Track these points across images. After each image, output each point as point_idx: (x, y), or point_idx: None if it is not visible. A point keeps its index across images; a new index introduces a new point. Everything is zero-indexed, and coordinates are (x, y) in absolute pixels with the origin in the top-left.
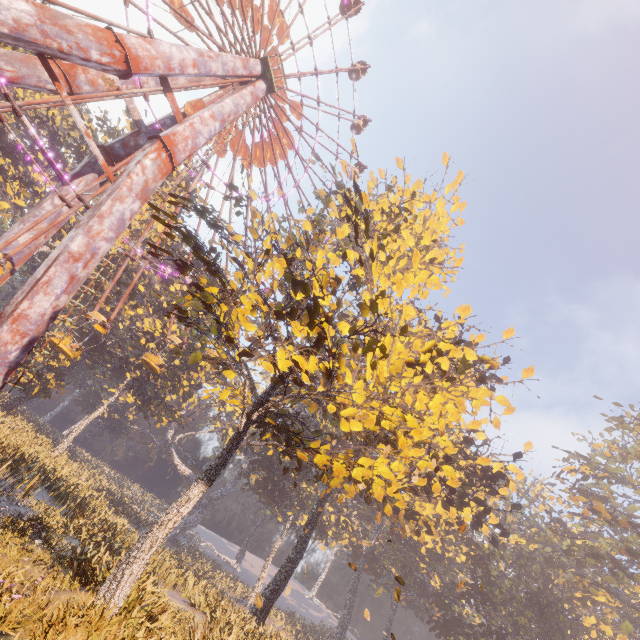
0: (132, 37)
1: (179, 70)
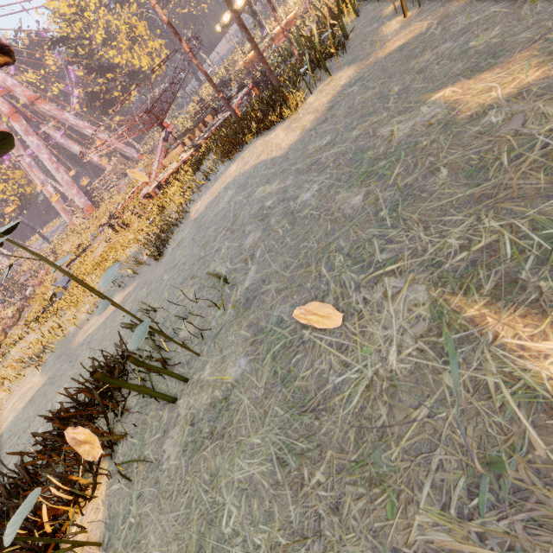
0: (3, 110)
1: None
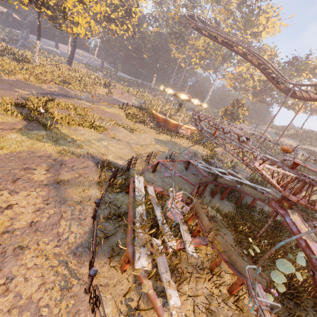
0: None
1: None
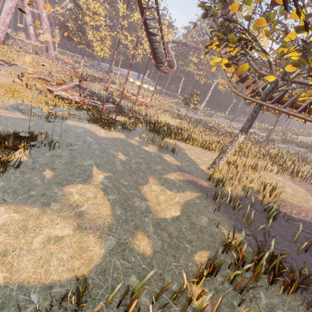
0: None
1: None
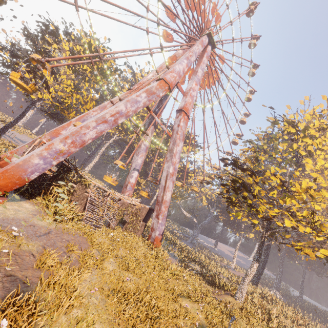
0: (168, 75)
1: (182, 73)
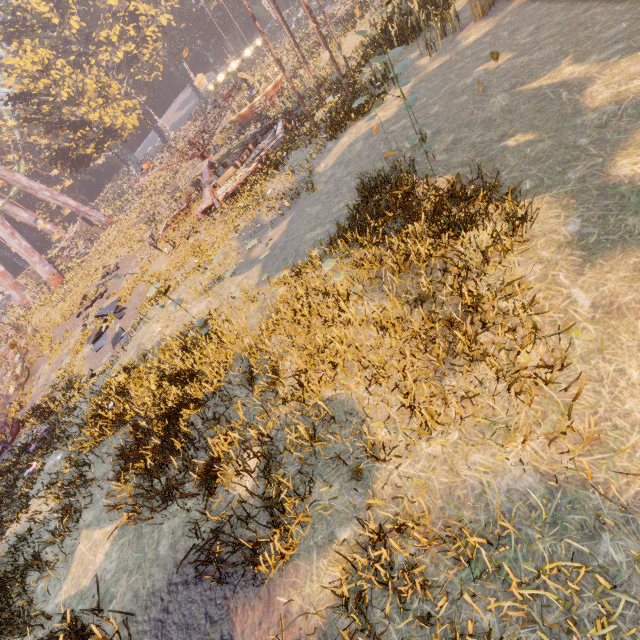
0: None
1: None
